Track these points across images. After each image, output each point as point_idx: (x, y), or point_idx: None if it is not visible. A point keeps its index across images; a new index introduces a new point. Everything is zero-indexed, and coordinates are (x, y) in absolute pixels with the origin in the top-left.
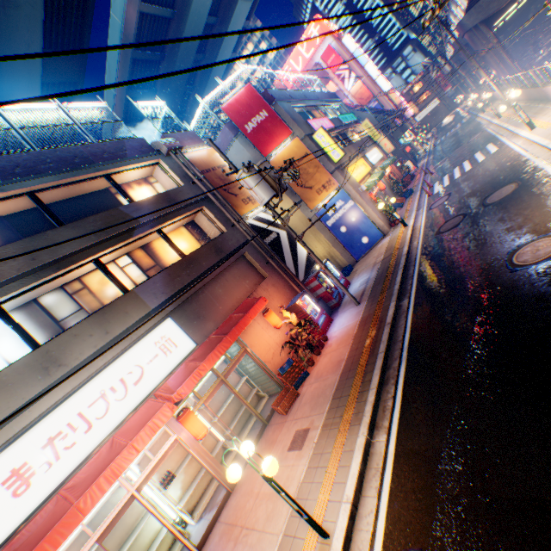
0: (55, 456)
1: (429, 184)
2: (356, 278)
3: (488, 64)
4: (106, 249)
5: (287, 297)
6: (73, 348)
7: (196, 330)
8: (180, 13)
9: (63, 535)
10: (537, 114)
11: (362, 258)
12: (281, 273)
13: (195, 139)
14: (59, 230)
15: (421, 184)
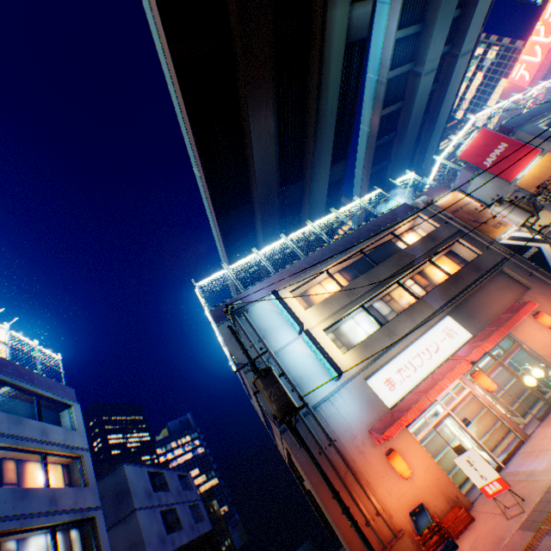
0: (401, 378)
1: None
2: None
3: None
4: (400, 275)
5: None
6: (398, 327)
7: (469, 325)
8: (407, 100)
9: (422, 406)
10: None
11: None
12: (548, 282)
13: (438, 190)
14: (376, 267)
15: None
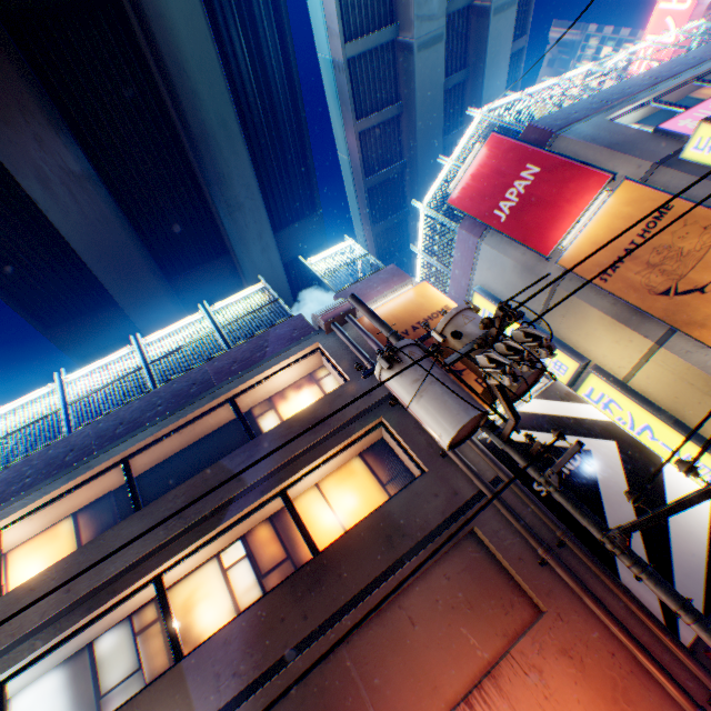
0: None
1: None
2: None
3: None
4: (171, 555)
5: (623, 708)
6: None
7: None
8: (405, 101)
9: None
10: None
11: None
12: (592, 607)
13: (391, 278)
14: (123, 524)
15: None
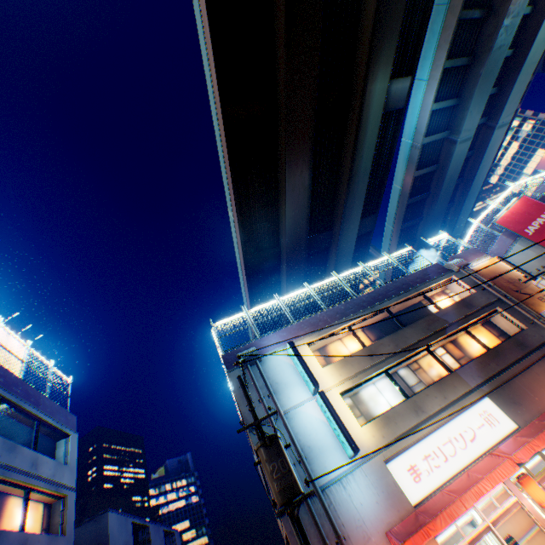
0: (429, 468)
1: None
2: None
3: None
4: (430, 341)
5: None
6: (426, 402)
7: (513, 412)
8: (441, 164)
9: (455, 512)
10: None
11: None
12: None
13: (474, 253)
14: (404, 329)
15: None
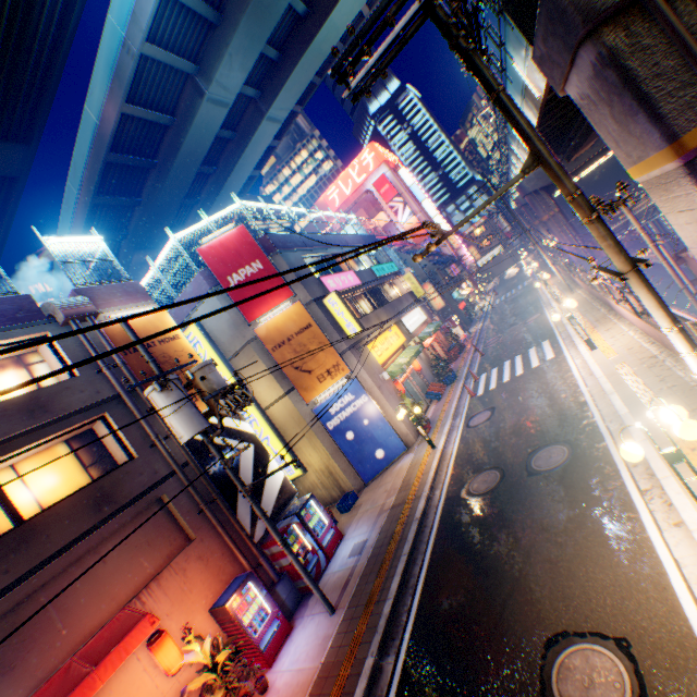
0: None
1: (474, 375)
2: (354, 528)
3: (550, 230)
4: None
5: (222, 578)
6: None
7: None
8: (181, 121)
9: None
10: (599, 324)
11: (374, 481)
12: (222, 531)
13: (136, 293)
14: None
15: (468, 367)
